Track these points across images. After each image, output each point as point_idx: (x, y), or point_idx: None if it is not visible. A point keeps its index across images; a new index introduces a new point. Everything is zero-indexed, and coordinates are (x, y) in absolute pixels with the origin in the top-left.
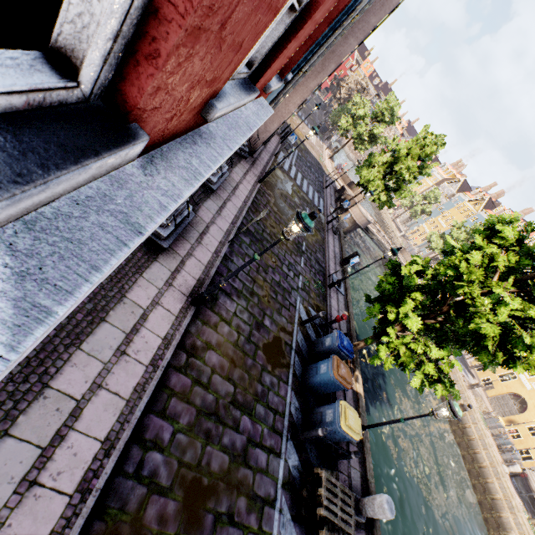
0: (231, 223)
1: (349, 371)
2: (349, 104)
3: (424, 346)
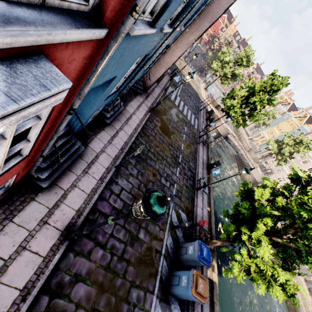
0: (120, 149)
1: (206, 284)
2: (219, 53)
3: (272, 268)
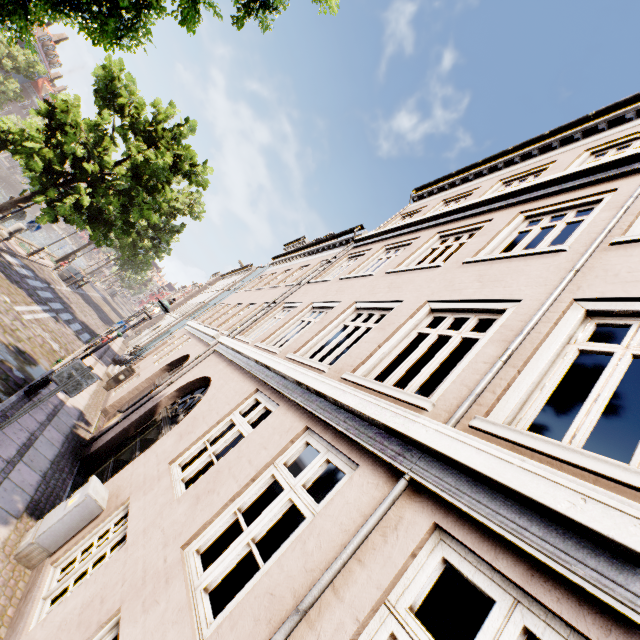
0: None
1: None
2: None
3: None
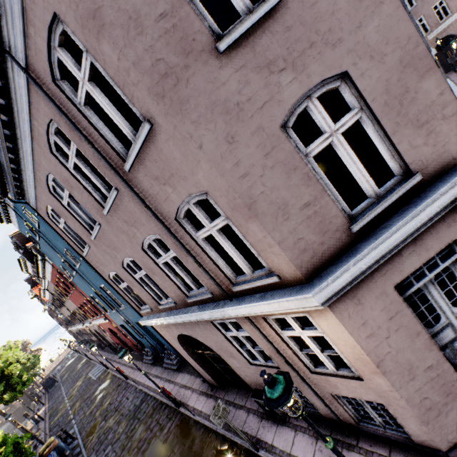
0: (148, 385)
1: (45, 453)
2: None
3: None
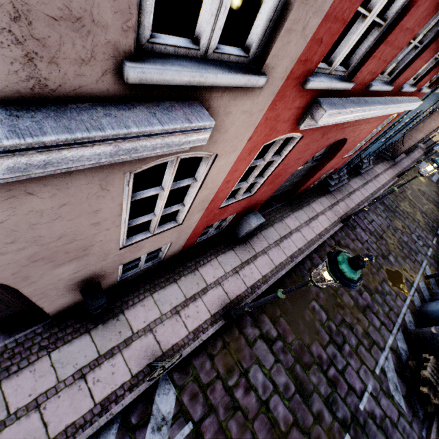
0: (370, 194)
1: None
2: None
3: None
